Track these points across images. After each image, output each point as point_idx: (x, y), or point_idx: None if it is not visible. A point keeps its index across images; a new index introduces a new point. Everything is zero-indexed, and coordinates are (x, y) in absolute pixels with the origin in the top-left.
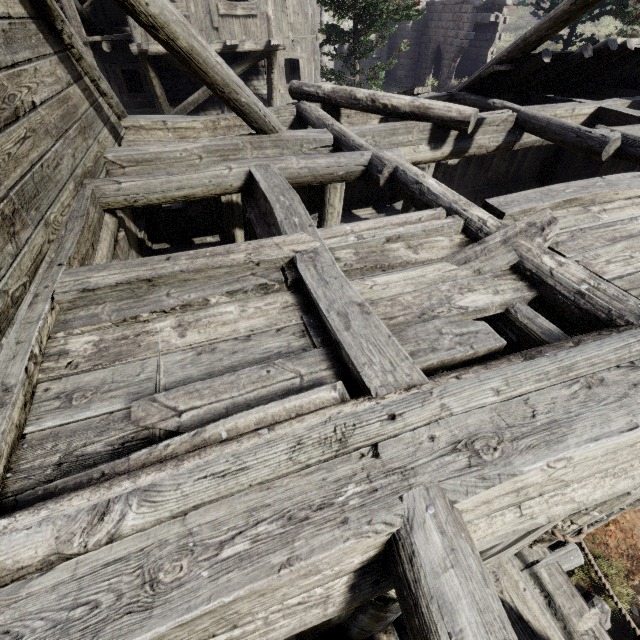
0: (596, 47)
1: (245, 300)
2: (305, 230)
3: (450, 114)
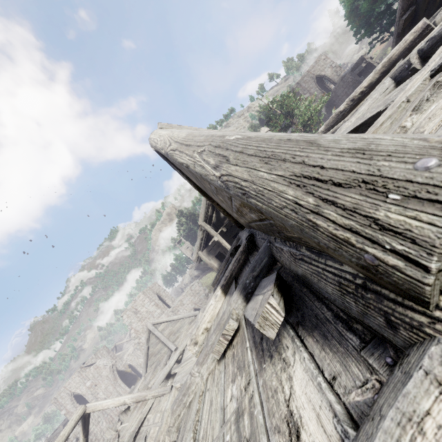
0: None
1: (435, 101)
2: (411, 80)
3: (408, 41)
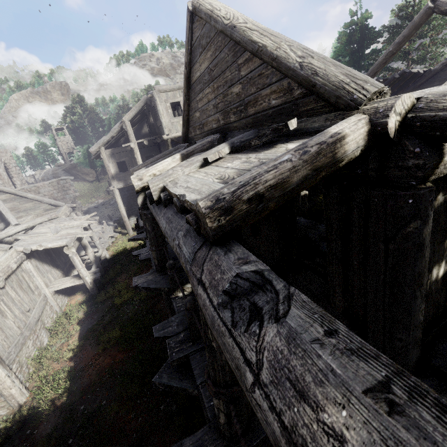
0: (398, 74)
1: None
2: None
3: None
